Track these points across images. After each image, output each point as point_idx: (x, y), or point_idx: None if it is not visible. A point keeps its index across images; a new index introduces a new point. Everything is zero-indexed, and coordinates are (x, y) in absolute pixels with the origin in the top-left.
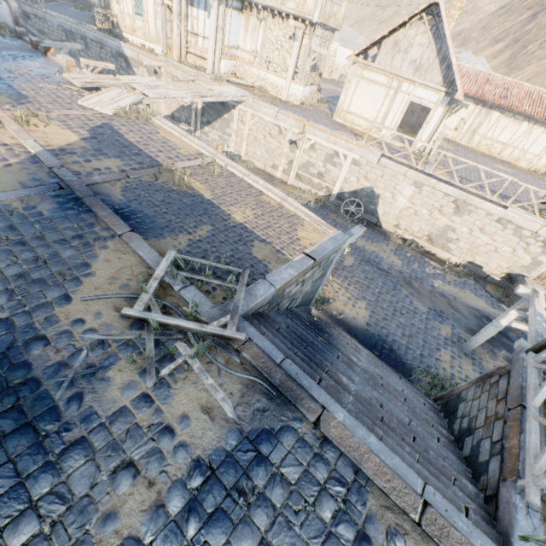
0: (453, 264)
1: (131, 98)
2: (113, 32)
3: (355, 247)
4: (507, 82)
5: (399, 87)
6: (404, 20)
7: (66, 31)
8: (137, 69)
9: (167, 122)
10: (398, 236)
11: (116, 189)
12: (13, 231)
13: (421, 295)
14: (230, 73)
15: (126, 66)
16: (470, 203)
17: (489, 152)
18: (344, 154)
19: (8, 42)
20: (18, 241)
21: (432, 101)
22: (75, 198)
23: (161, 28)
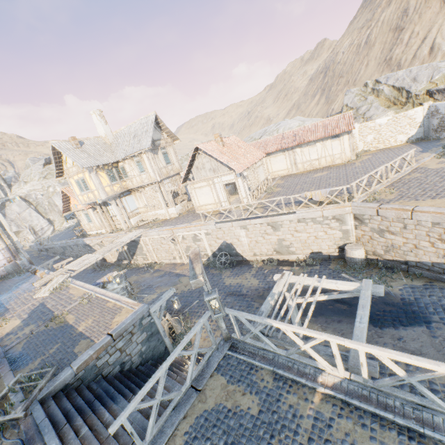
0: (303, 260)
1: (64, 278)
2: (83, 235)
3: (223, 287)
4: (294, 131)
5: (213, 182)
6: (190, 160)
7: (63, 247)
8: (95, 247)
9: (78, 281)
10: (259, 261)
11: (21, 345)
12: None
13: None
14: (139, 221)
15: (90, 248)
16: (275, 221)
17: (313, 167)
18: (199, 233)
19: (21, 277)
20: None
21: (233, 178)
22: None
23: (101, 221)
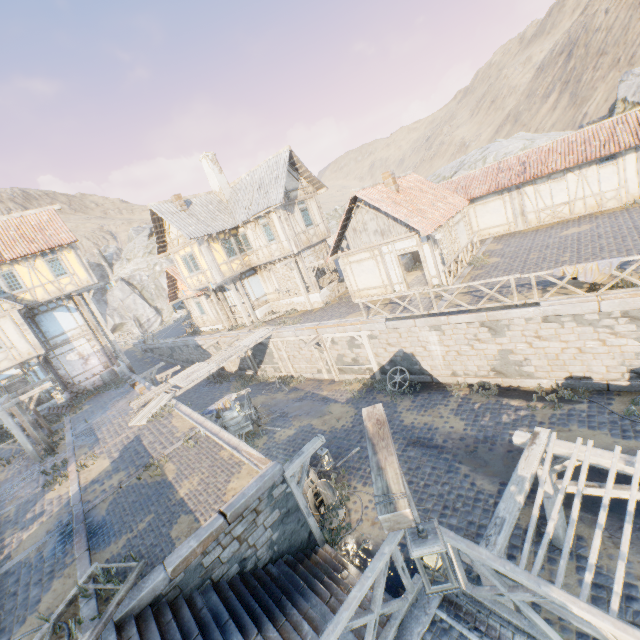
0: (549, 390)
1: (166, 398)
2: (194, 332)
3: (401, 429)
4: (521, 156)
5: (381, 252)
6: (344, 218)
7: (170, 348)
8: (209, 349)
9: (183, 406)
10: (461, 385)
11: (105, 505)
12: (16, 583)
13: (489, 465)
14: (268, 314)
15: (203, 350)
16: (496, 319)
17: (558, 218)
18: (358, 335)
19: (119, 390)
20: (13, 592)
21: (414, 245)
22: (72, 529)
23: (217, 313)
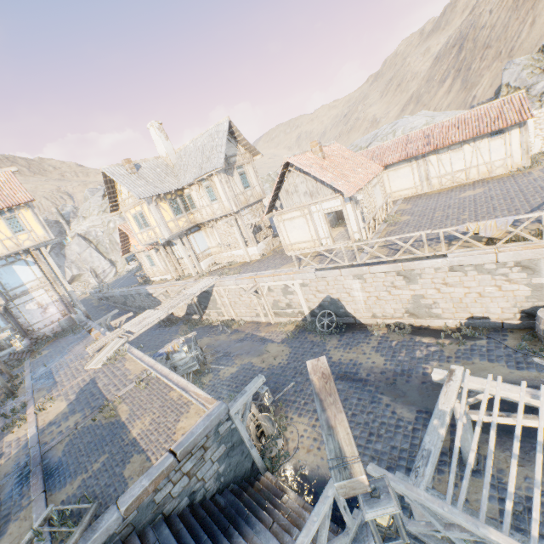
0: (454, 328)
1: (120, 343)
2: (145, 282)
3: (330, 365)
4: (426, 130)
5: (310, 211)
6: (277, 181)
7: (124, 296)
8: (159, 297)
9: (136, 350)
10: (380, 325)
11: (62, 446)
12: None
13: (407, 396)
14: (211, 265)
15: (154, 298)
16: (410, 269)
17: (456, 183)
18: (291, 283)
19: (76, 336)
20: None
21: (338, 205)
22: (29, 471)
23: (165, 265)
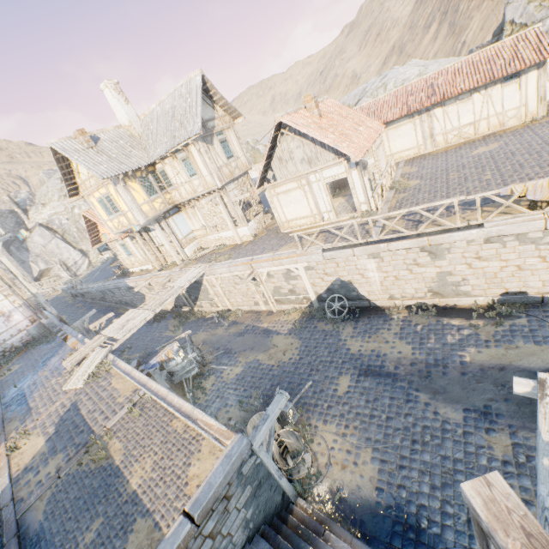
0: (486, 306)
1: (102, 354)
2: (124, 274)
3: (349, 358)
4: (428, 79)
5: (308, 181)
6: (269, 147)
7: (101, 292)
8: (141, 290)
9: (122, 363)
10: (399, 308)
11: (42, 505)
12: None
13: (447, 391)
14: (197, 250)
15: (135, 292)
16: (438, 243)
17: (463, 139)
18: (294, 267)
19: (50, 345)
20: None
21: (342, 172)
22: (2, 545)
23: (144, 254)
